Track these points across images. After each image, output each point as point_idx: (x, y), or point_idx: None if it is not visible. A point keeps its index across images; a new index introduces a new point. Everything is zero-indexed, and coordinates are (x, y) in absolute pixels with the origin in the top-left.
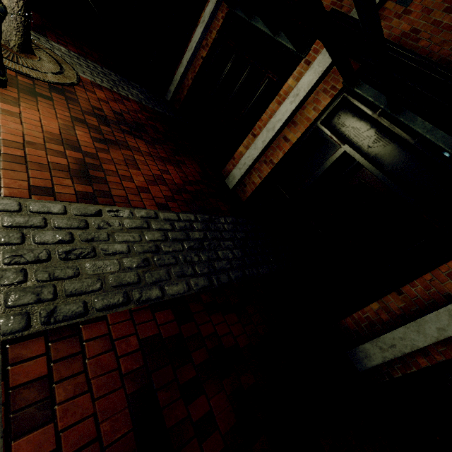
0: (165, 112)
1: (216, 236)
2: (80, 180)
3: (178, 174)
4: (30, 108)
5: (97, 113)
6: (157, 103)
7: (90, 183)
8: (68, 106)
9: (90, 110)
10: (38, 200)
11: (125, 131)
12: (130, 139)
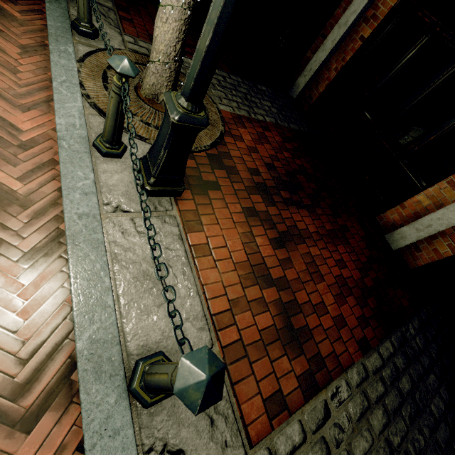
0: (300, 127)
1: (419, 372)
2: (289, 344)
3: (348, 255)
4: (207, 219)
5: (254, 179)
6: (288, 113)
7: (297, 342)
8: (232, 186)
9: (248, 178)
10: (278, 427)
11: (285, 199)
12: (294, 214)
